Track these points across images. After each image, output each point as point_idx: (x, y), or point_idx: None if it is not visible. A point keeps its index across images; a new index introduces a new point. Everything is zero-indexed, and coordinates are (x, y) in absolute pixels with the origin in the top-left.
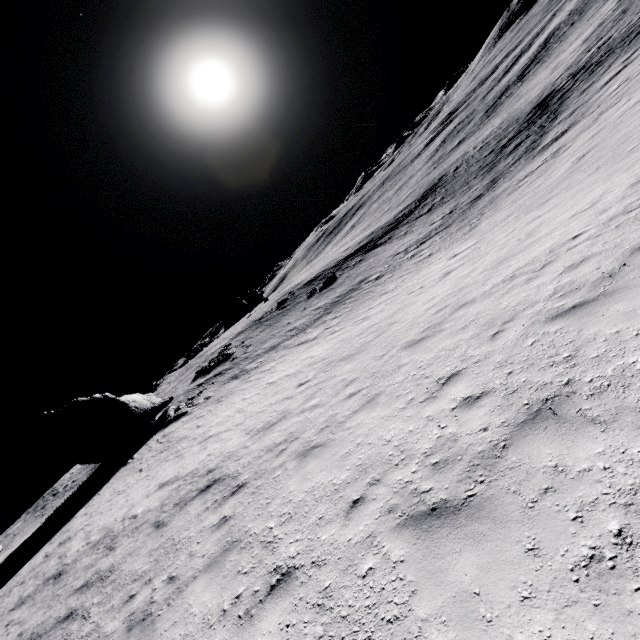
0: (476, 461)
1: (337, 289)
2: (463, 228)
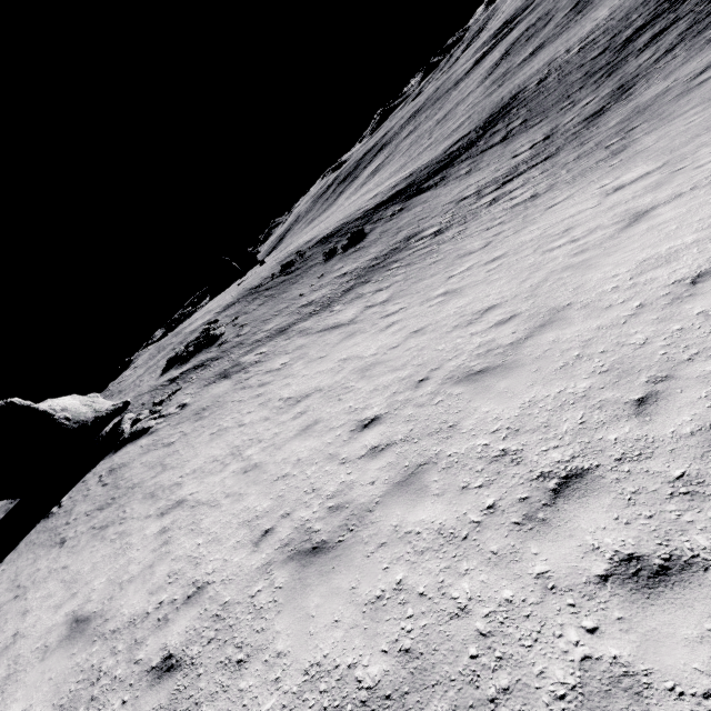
0: None
1: (370, 248)
2: (591, 154)
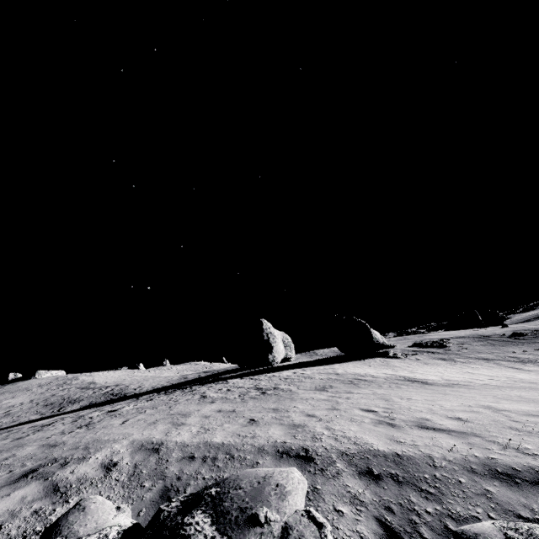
0: None
1: None
2: None
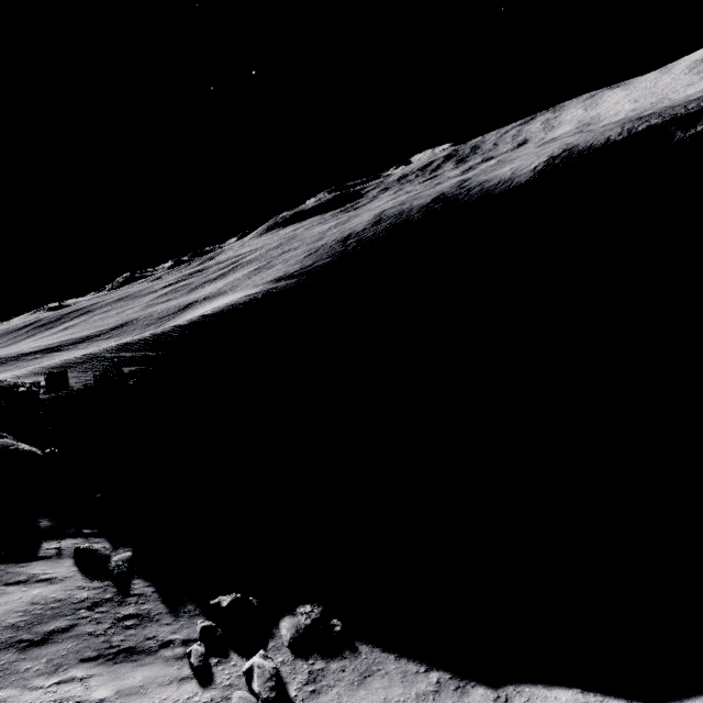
0: None
1: (3, 372)
2: None
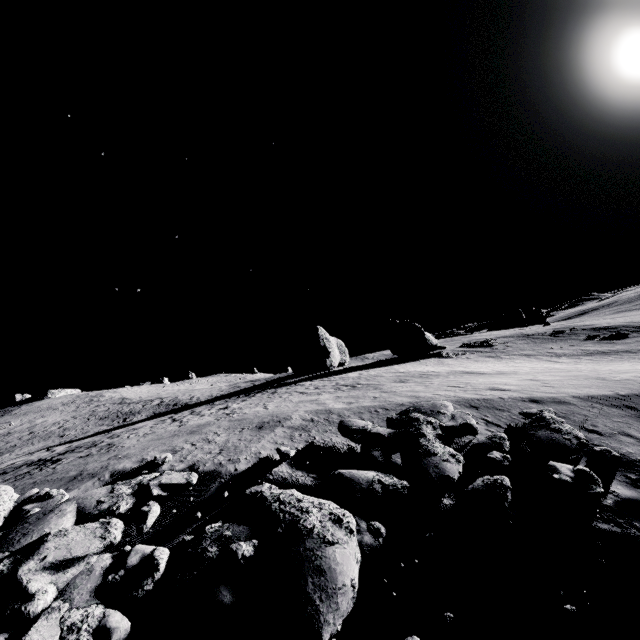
0: (564, 375)
1: (617, 345)
2: None
